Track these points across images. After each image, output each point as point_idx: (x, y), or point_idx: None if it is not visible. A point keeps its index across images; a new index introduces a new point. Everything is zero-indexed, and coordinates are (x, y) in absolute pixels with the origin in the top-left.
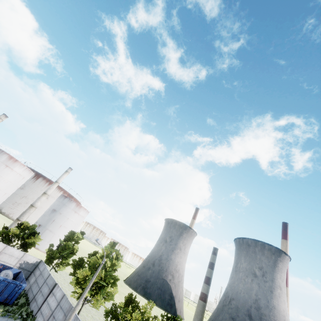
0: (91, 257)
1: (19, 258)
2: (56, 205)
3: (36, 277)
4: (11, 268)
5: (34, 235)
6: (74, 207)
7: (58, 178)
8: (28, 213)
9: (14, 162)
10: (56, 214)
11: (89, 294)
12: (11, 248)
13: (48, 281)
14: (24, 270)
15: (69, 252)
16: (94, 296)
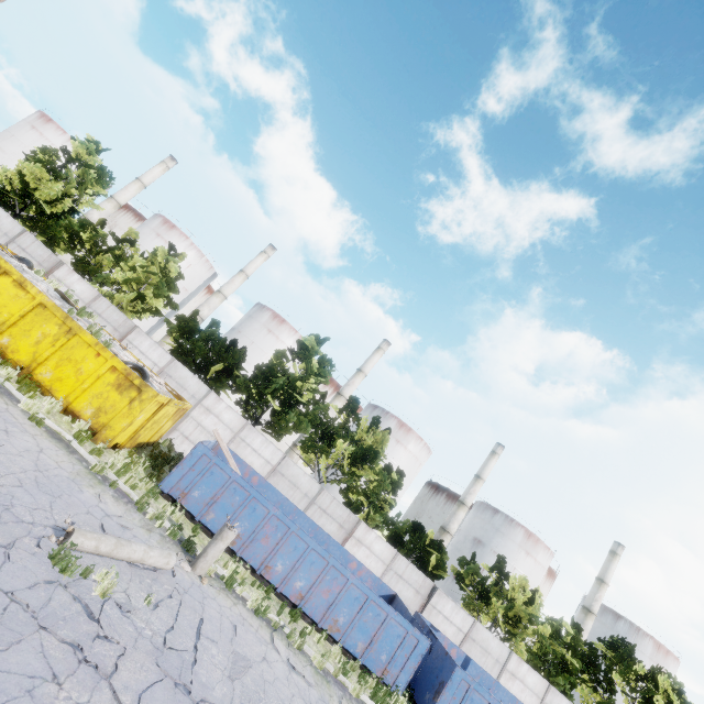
0: None
1: None
2: (602, 634)
3: None
4: None
5: None
6: (652, 652)
7: (603, 571)
8: None
9: (535, 543)
10: None
11: None
12: None
13: None
14: None
15: None
16: None
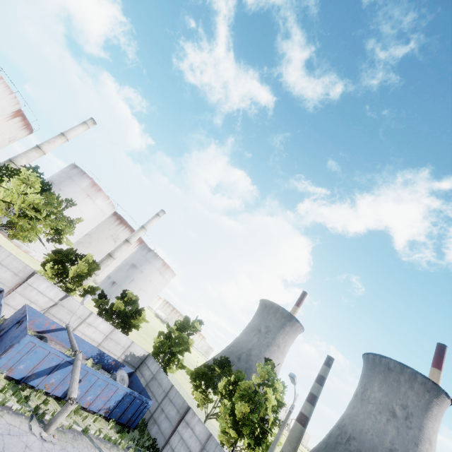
0: (217, 364)
1: (126, 348)
2: (137, 259)
3: (146, 379)
4: (123, 366)
5: (140, 315)
6: (160, 267)
7: (146, 222)
8: (104, 265)
9: (97, 191)
10: (136, 271)
11: (253, 447)
12: (118, 332)
13: (173, 396)
14: (128, 365)
15: (184, 348)
16: (254, 448)
